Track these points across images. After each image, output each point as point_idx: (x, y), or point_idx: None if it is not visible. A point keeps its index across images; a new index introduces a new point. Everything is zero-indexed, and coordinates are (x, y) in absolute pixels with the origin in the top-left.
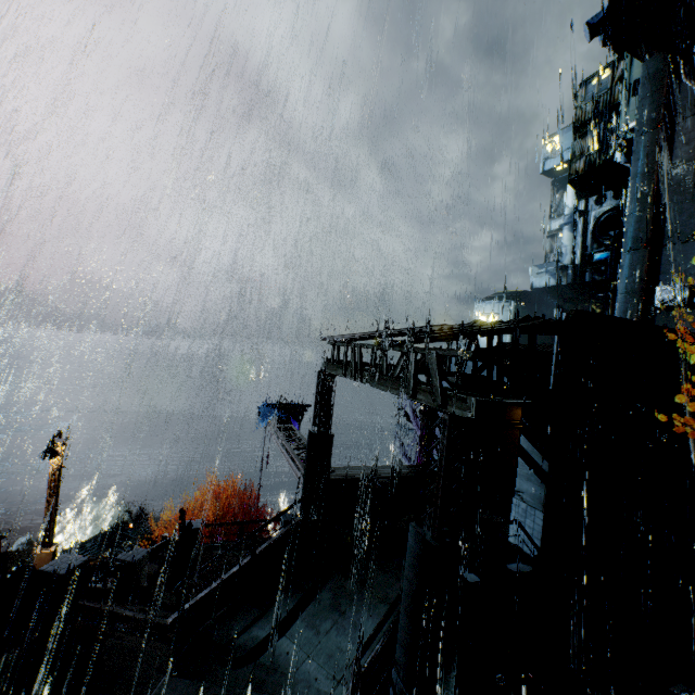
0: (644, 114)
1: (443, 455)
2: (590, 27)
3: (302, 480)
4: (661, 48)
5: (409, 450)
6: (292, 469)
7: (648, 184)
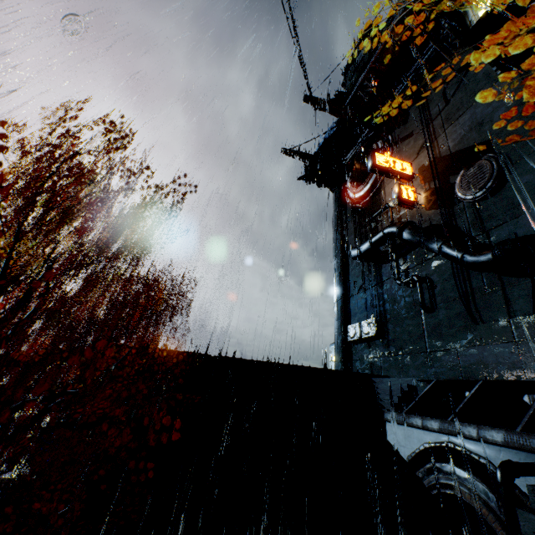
0: (335, 219)
1: None
2: (302, 179)
3: None
4: (337, 186)
5: None
6: None
7: (339, 257)
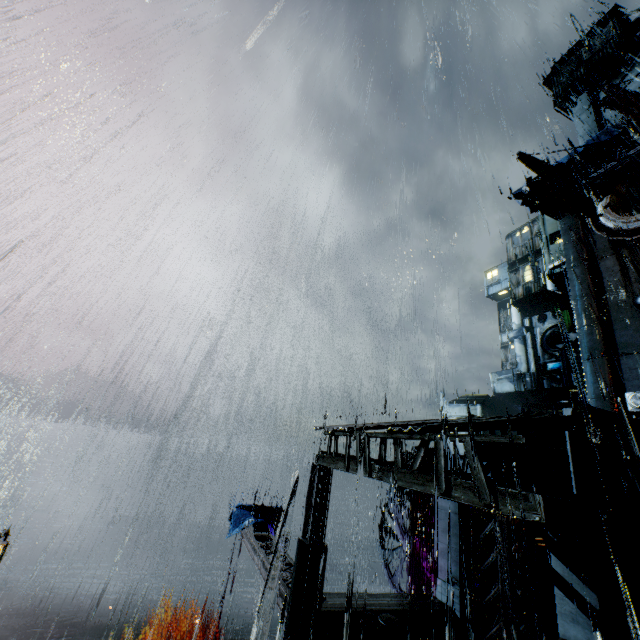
0: (570, 253)
1: (507, 576)
2: (513, 197)
3: (285, 611)
4: (571, 211)
5: (396, 572)
6: (272, 594)
7: (589, 303)
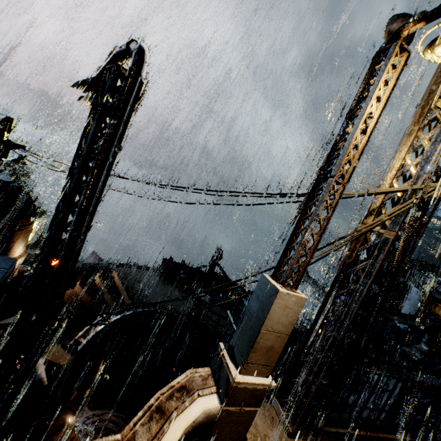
0: None
1: None
2: None
3: None
4: None
5: None
6: None
7: None
